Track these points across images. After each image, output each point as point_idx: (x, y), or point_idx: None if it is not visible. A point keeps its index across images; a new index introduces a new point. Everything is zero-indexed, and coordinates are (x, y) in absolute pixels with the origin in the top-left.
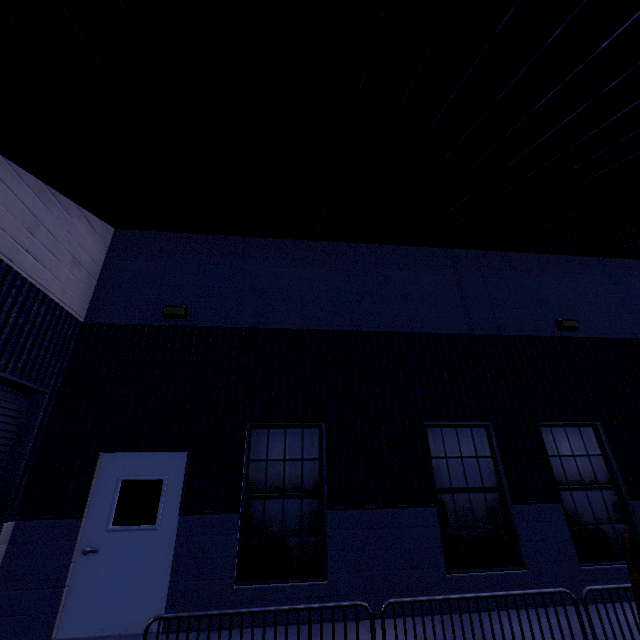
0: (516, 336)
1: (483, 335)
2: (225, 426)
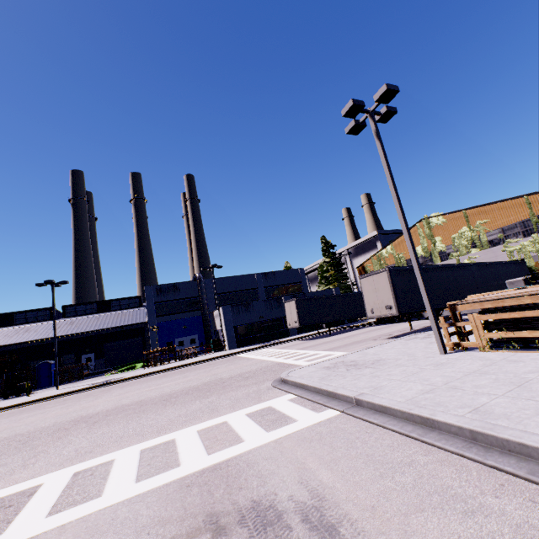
0: (31, 346)
1: (22, 347)
2: None
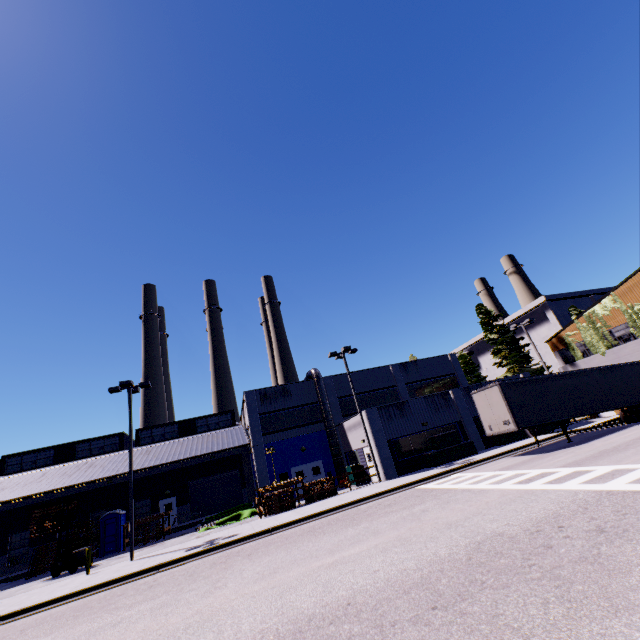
0: (94, 489)
1: (83, 492)
2: (4, 536)
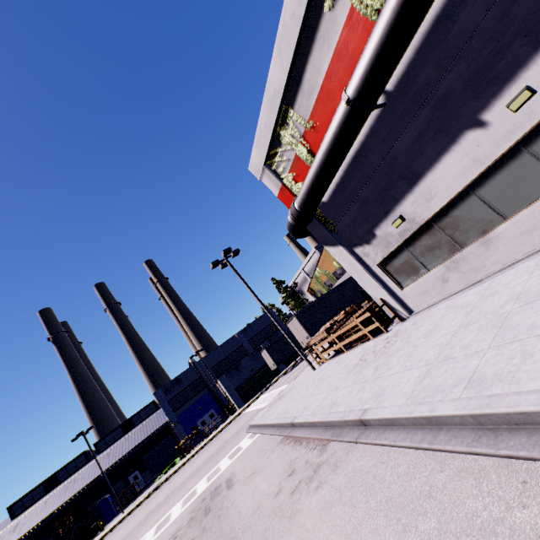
0: (83, 493)
1: (77, 498)
2: None
